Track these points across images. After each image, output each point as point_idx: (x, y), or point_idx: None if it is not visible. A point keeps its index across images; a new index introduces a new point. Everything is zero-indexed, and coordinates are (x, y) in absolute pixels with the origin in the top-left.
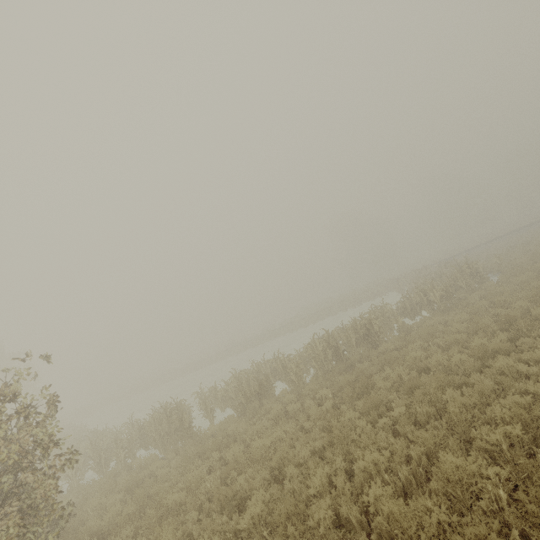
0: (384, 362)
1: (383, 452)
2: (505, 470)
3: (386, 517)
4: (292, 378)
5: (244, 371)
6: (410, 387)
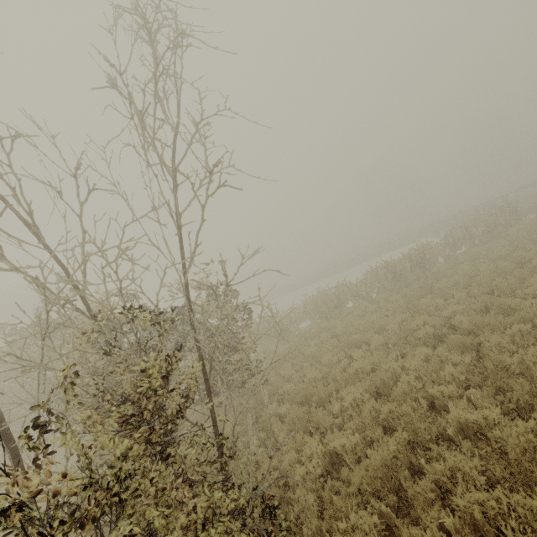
0: (439, 277)
1: (461, 302)
2: (536, 301)
3: (468, 322)
4: (362, 294)
5: (317, 294)
6: (466, 284)
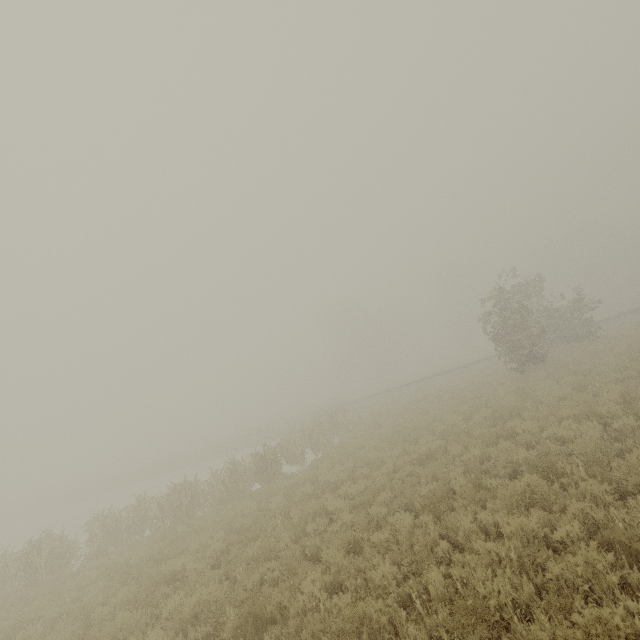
0: None
1: None
2: None
3: None
4: None
5: None
6: None
